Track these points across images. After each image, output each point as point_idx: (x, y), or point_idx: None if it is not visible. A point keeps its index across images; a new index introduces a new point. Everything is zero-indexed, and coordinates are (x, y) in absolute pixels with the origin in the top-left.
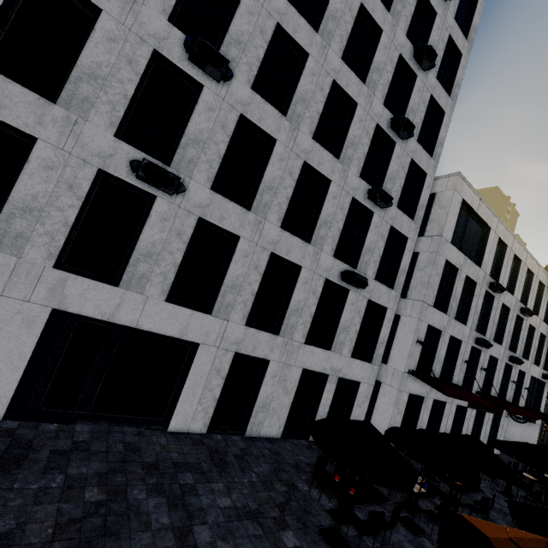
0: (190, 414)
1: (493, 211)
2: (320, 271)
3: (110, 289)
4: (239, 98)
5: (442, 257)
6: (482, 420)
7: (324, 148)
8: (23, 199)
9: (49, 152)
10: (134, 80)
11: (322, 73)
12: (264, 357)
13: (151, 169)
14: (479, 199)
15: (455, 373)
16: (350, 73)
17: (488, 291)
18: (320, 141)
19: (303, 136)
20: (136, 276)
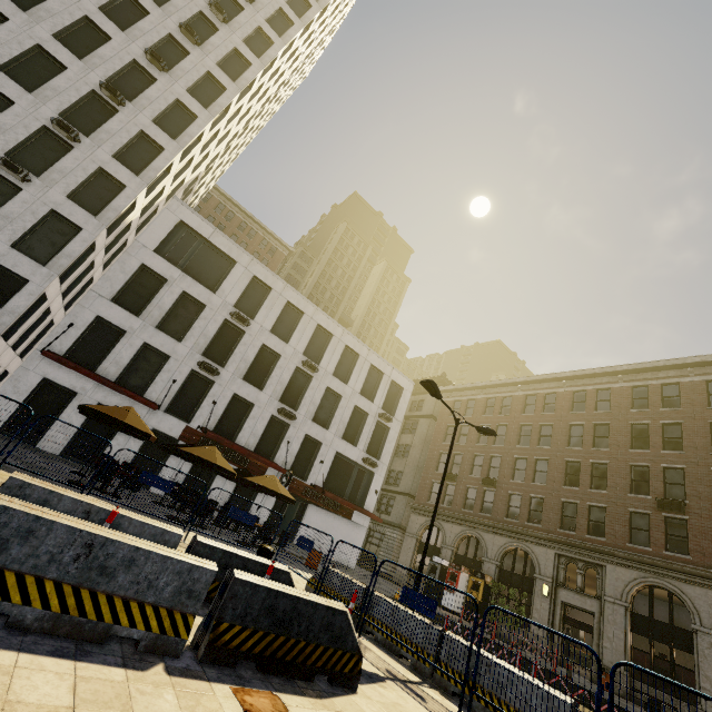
0: None
1: (241, 248)
2: None
3: None
4: None
5: (135, 259)
6: None
7: None
8: None
9: None
10: None
11: None
12: None
13: None
14: (213, 229)
15: (152, 388)
16: (9, 80)
17: (232, 322)
18: None
19: None
20: None
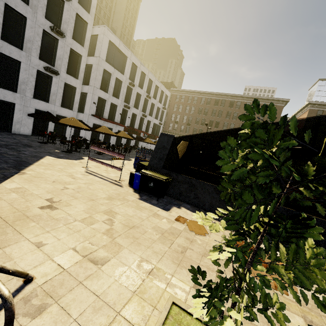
0: None
1: (128, 49)
2: (33, 66)
3: None
4: None
5: (101, 67)
6: None
7: None
8: None
9: None
10: None
11: None
12: (11, 102)
13: None
14: (119, 41)
15: (115, 118)
16: None
17: (129, 86)
18: None
19: None
20: None
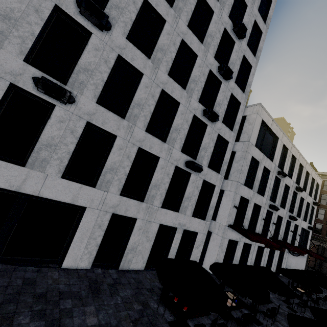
0: (78, 256)
1: (280, 128)
2: (172, 161)
3: (18, 168)
4: (117, 43)
5: (249, 154)
6: (273, 255)
7: (175, 82)
8: None
9: None
10: (40, 24)
11: (174, 34)
12: (133, 216)
13: (47, 83)
14: (272, 120)
15: (257, 226)
16: (193, 36)
17: (277, 176)
18: (173, 78)
19: (161, 73)
20: (39, 160)
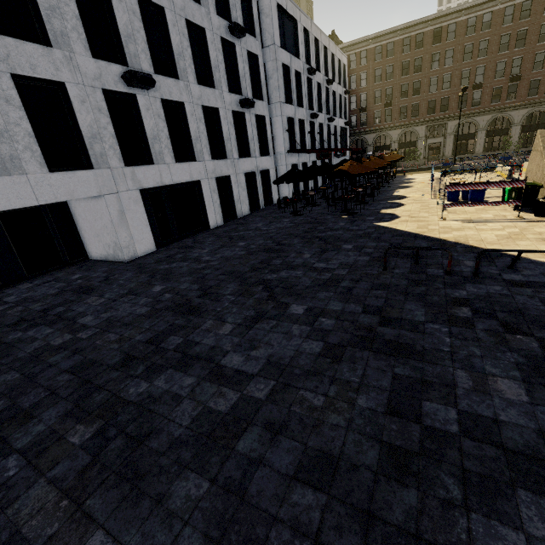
0: (214, 218)
1: (295, 4)
2: (228, 107)
3: (152, 168)
4: None
5: (279, 62)
6: None
7: None
8: (87, 130)
9: (75, 90)
10: None
11: None
12: (227, 175)
13: (142, 76)
14: None
15: (306, 143)
16: None
17: (308, 76)
18: None
19: None
20: (157, 154)
